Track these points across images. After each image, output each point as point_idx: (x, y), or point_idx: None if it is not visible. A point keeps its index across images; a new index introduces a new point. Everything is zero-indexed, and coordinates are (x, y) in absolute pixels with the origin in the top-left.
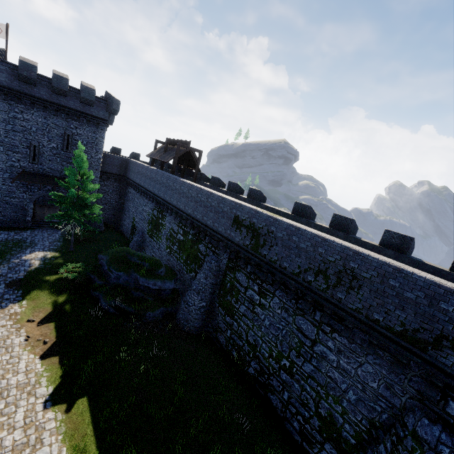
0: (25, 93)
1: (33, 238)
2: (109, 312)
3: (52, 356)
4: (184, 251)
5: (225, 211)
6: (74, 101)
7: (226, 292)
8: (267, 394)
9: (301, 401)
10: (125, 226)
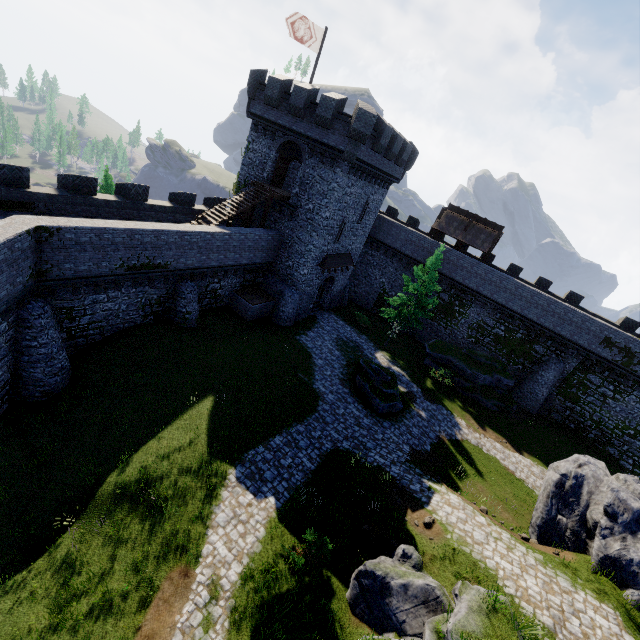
0: (366, 164)
1: (342, 334)
2: (493, 410)
3: (521, 451)
4: (505, 346)
5: (592, 330)
6: (390, 163)
7: (571, 386)
8: (605, 448)
9: (639, 450)
10: (357, 294)
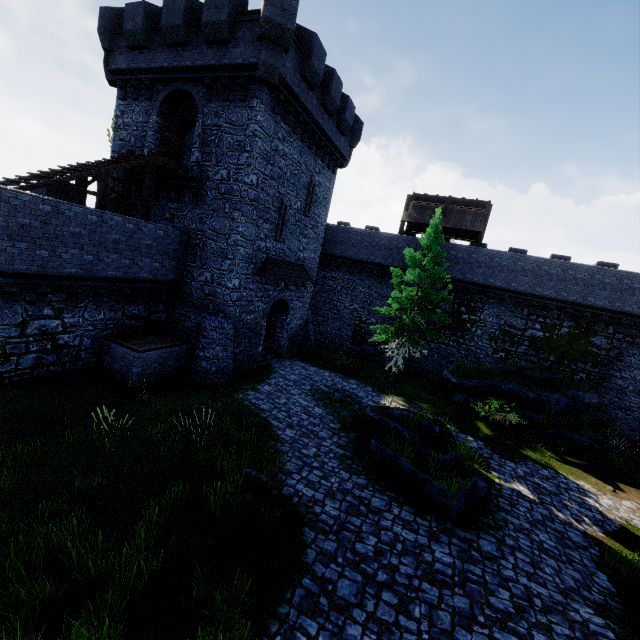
0: (299, 103)
1: (319, 382)
2: (595, 448)
3: None
4: (550, 350)
5: None
6: (332, 125)
7: None
8: None
9: None
10: (324, 334)
